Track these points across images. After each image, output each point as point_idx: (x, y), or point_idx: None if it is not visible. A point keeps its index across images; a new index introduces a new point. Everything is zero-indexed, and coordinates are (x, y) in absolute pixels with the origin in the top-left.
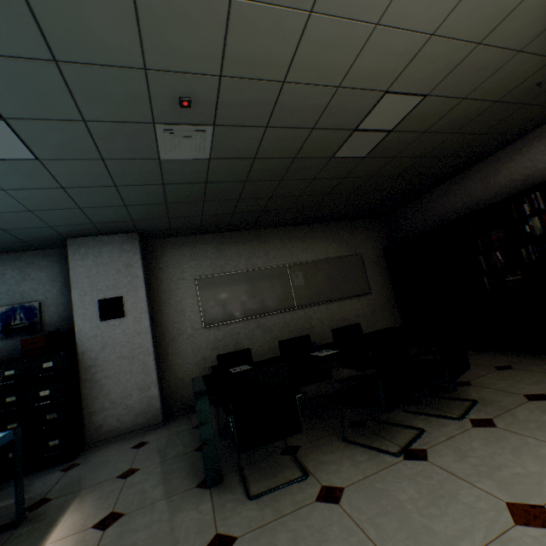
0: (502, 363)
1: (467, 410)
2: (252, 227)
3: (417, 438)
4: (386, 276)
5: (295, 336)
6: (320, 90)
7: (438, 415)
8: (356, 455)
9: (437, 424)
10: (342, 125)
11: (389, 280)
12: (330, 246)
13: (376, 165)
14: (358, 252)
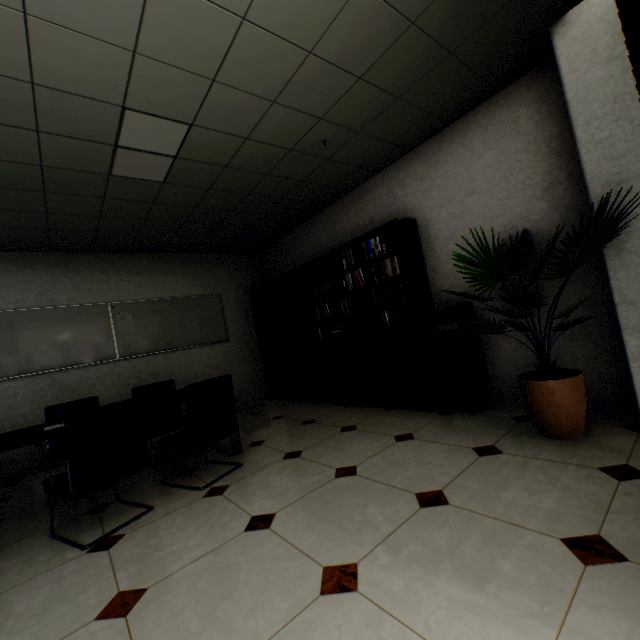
0: (313, 417)
1: (218, 477)
2: (52, 249)
3: (134, 520)
4: (250, 322)
5: (114, 395)
6: (0, 79)
7: (187, 487)
8: (39, 557)
9: (176, 498)
10: (89, 136)
11: (254, 325)
12: (179, 283)
13: (191, 194)
14: (218, 293)
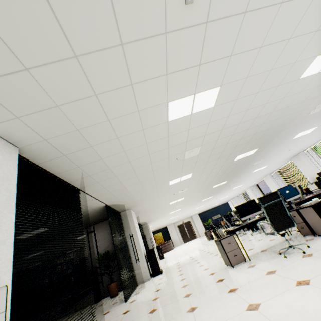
0: None
1: None
2: None
3: None
4: None
5: None
6: None
7: None
8: None
9: None
10: None
11: None
12: None
13: None
14: None
